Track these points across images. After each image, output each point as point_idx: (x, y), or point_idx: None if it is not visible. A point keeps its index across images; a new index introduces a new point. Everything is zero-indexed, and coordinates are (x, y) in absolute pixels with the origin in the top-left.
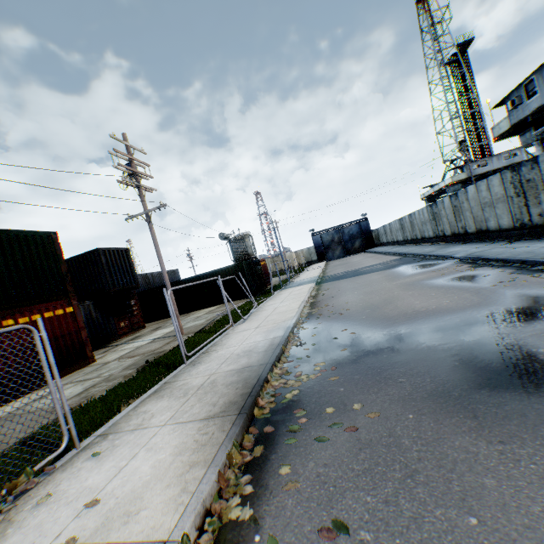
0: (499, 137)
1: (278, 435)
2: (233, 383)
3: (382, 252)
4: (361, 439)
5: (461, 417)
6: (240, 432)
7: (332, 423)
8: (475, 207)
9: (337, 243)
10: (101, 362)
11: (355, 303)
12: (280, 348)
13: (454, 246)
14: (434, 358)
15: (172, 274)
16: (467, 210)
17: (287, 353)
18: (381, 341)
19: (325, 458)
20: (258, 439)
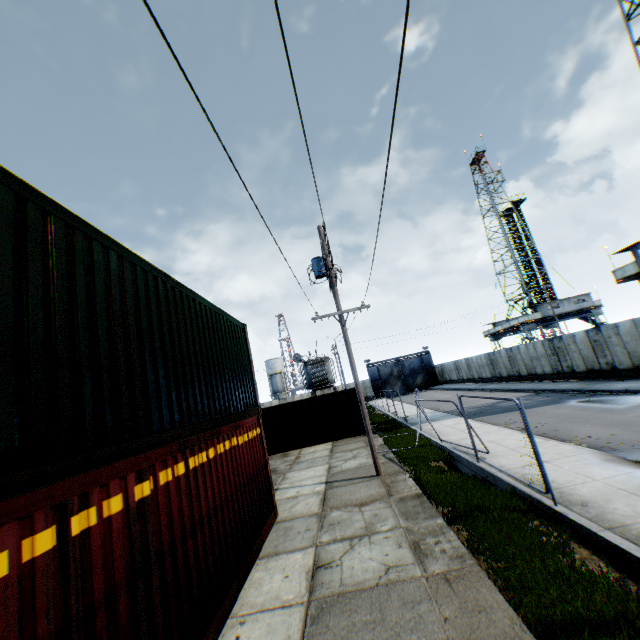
0: (624, 279)
1: None
2: None
3: (474, 388)
4: None
5: None
6: None
7: None
8: (631, 342)
9: (397, 377)
10: (297, 514)
11: (635, 435)
12: None
13: (612, 382)
14: None
15: None
16: (616, 345)
17: None
18: None
19: None
20: None
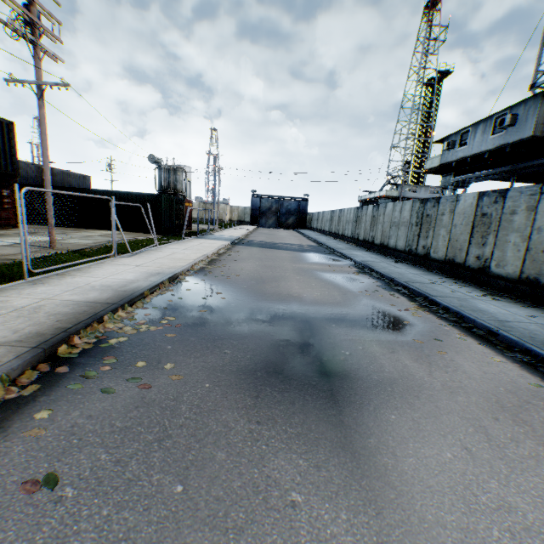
0: (429, 170)
1: (67, 378)
2: (59, 314)
3: (307, 235)
4: (145, 398)
5: (246, 395)
6: (21, 367)
7: (132, 377)
8: (387, 223)
9: (274, 213)
10: None
11: (248, 272)
12: (142, 292)
13: (359, 251)
14: (269, 339)
15: (82, 180)
16: (381, 223)
17: (149, 299)
18: (240, 312)
19: (96, 410)
20: (43, 378)
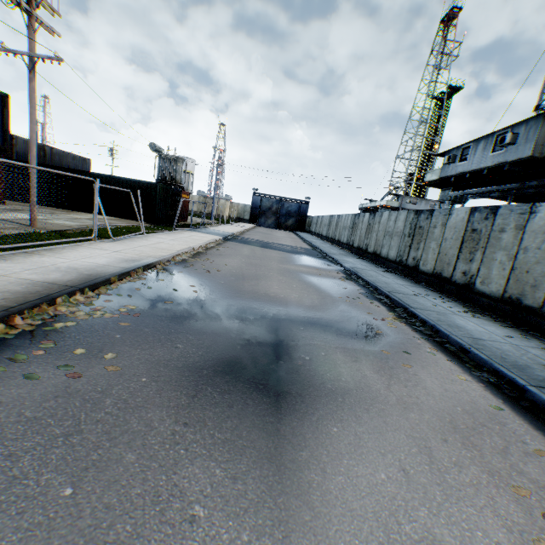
0: (428, 183)
1: None
2: (9, 292)
3: (304, 238)
4: (70, 388)
5: (183, 394)
6: None
7: (64, 365)
8: (381, 232)
9: (273, 213)
10: None
11: (231, 268)
12: (109, 278)
13: (352, 257)
14: (229, 336)
15: (82, 162)
16: (375, 231)
17: (115, 285)
18: (208, 307)
19: (9, 397)
20: None
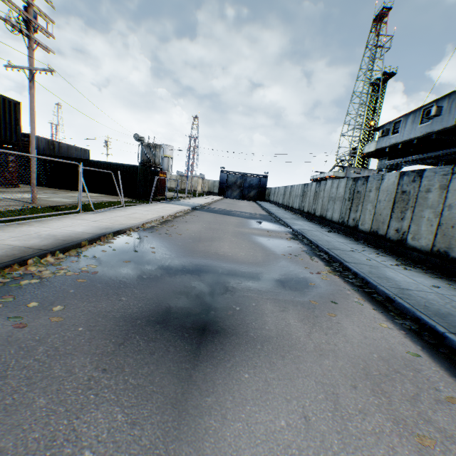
0: (366, 154)
1: None
2: None
3: (263, 206)
4: (12, 337)
5: (112, 342)
6: None
7: (15, 316)
8: (326, 198)
9: (238, 186)
10: None
11: (191, 232)
12: (80, 242)
13: (301, 221)
14: (171, 290)
15: (83, 153)
16: (321, 198)
17: (85, 249)
18: (160, 265)
19: None
20: None
